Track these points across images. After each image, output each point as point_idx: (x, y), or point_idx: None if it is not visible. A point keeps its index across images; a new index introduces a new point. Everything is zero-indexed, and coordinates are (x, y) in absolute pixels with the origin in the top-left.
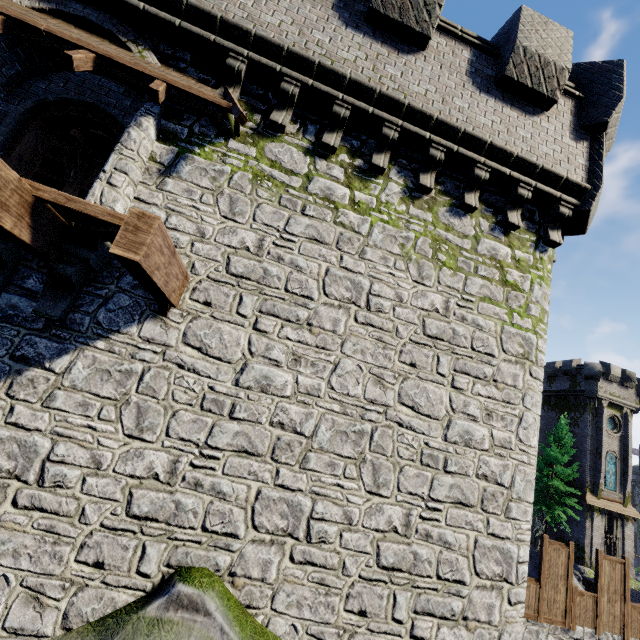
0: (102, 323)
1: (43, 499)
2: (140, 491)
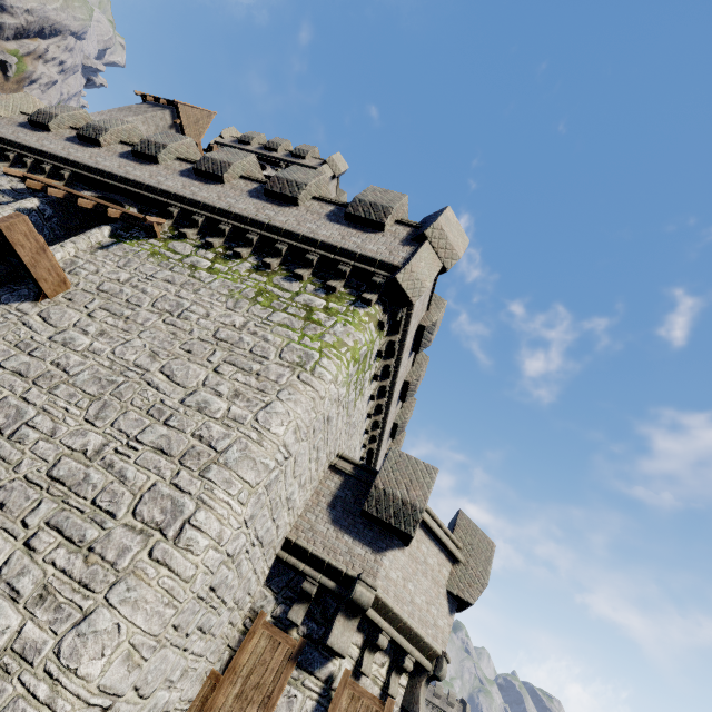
0: (2, 299)
1: None
2: None
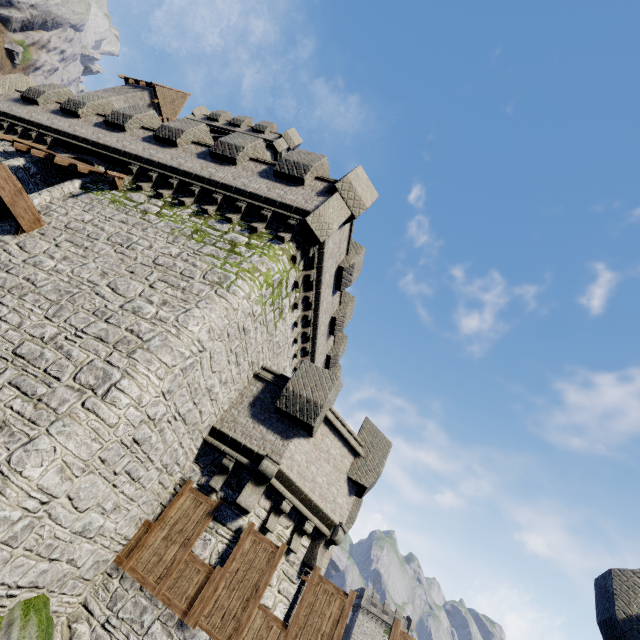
0: None
1: None
2: None
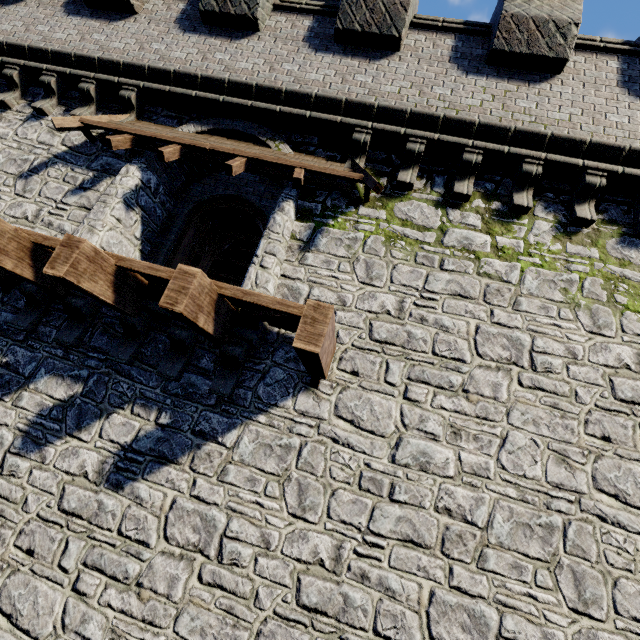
0: (262, 397)
1: (222, 576)
2: (307, 578)
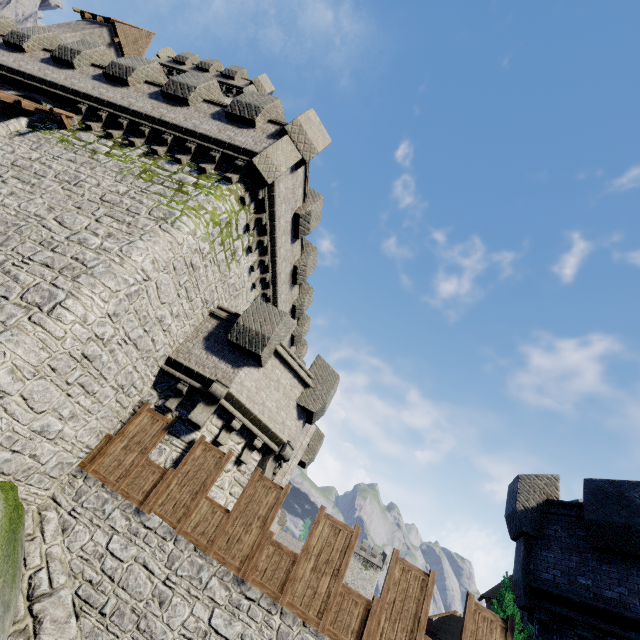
0: None
1: None
2: None
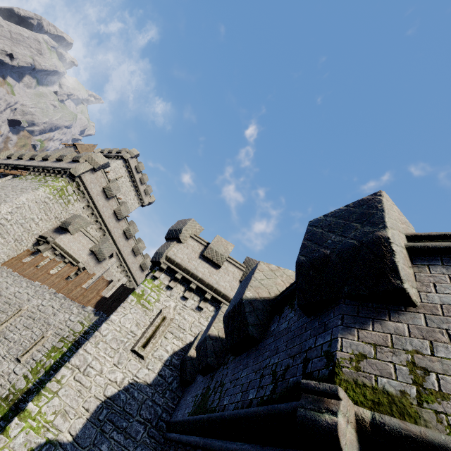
0: None
1: None
2: None
